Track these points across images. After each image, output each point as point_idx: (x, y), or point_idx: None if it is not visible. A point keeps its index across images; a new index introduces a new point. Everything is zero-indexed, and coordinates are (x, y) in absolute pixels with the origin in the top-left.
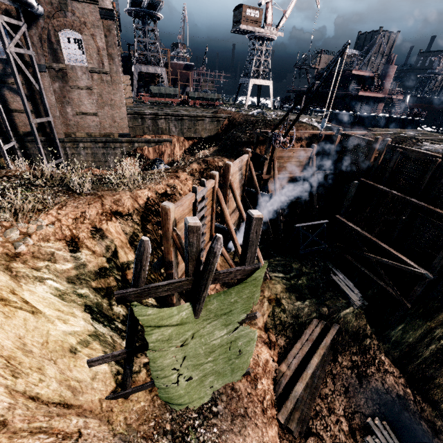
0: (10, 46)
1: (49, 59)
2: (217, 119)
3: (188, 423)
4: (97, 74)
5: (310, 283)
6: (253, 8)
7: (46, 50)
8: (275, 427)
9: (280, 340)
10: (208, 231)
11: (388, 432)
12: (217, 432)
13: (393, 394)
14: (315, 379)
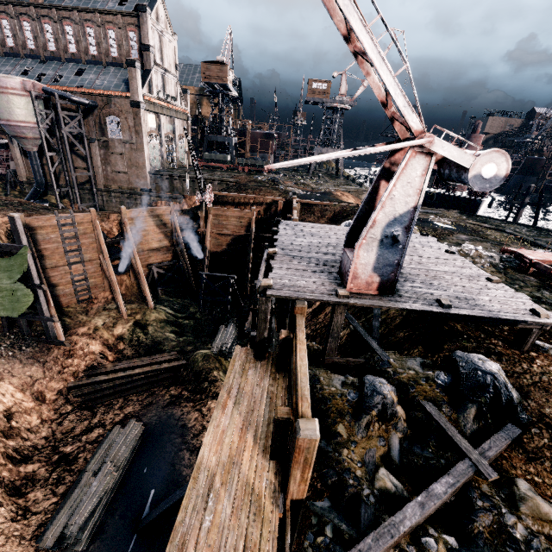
0: (66, 128)
1: (99, 135)
2: (225, 182)
3: (1, 343)
4: (129, 144)
5: (197, 326)
6: (325, 81)
7: (97, 129)
8: (62, 386)
9: (128, 352)
10: (95, 251)
11: (137, 432)
12: (10, 355)
13: (181, 423)
14: (130, 385)
